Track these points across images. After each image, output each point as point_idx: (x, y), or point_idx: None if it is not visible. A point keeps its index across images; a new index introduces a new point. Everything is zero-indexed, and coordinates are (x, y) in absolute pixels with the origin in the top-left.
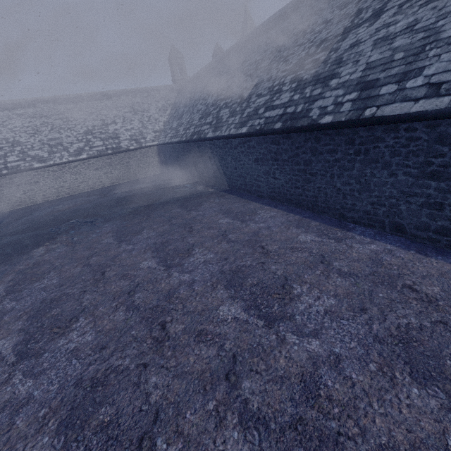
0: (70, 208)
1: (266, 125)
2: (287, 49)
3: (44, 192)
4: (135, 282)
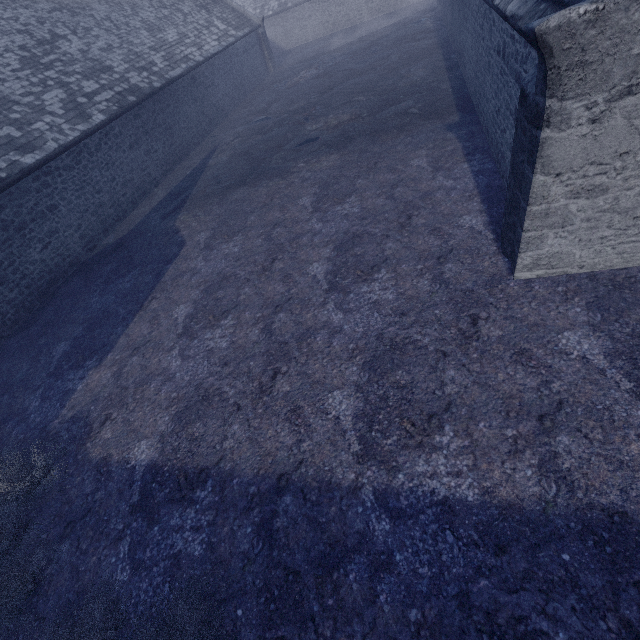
0: (327, 46)
1: None
2: None
3: (314, 29)
4: (332, 82)
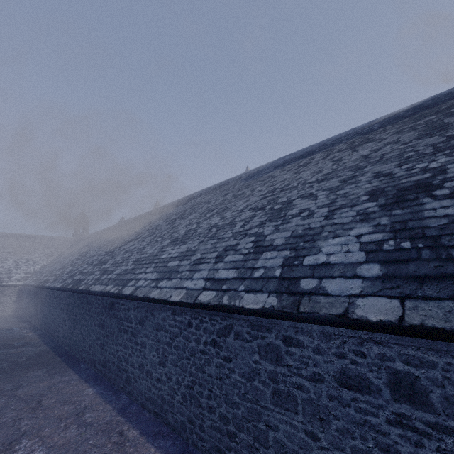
0: None
1: (68, 284)
2: (119, 239)
3: None
4: None
